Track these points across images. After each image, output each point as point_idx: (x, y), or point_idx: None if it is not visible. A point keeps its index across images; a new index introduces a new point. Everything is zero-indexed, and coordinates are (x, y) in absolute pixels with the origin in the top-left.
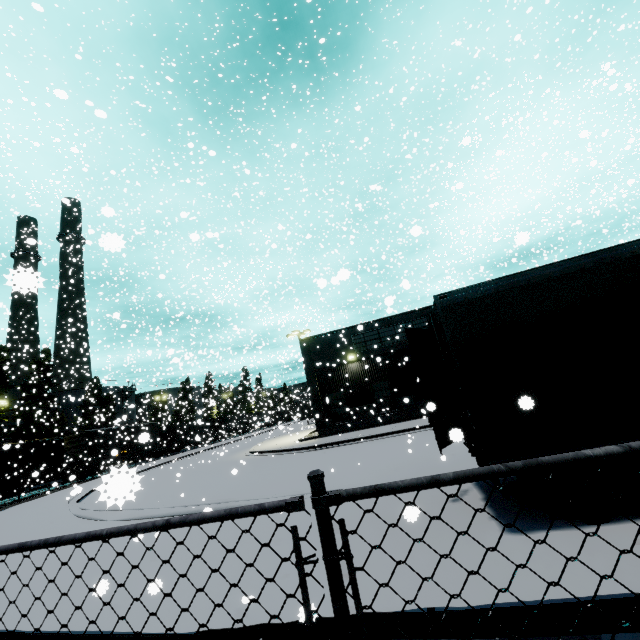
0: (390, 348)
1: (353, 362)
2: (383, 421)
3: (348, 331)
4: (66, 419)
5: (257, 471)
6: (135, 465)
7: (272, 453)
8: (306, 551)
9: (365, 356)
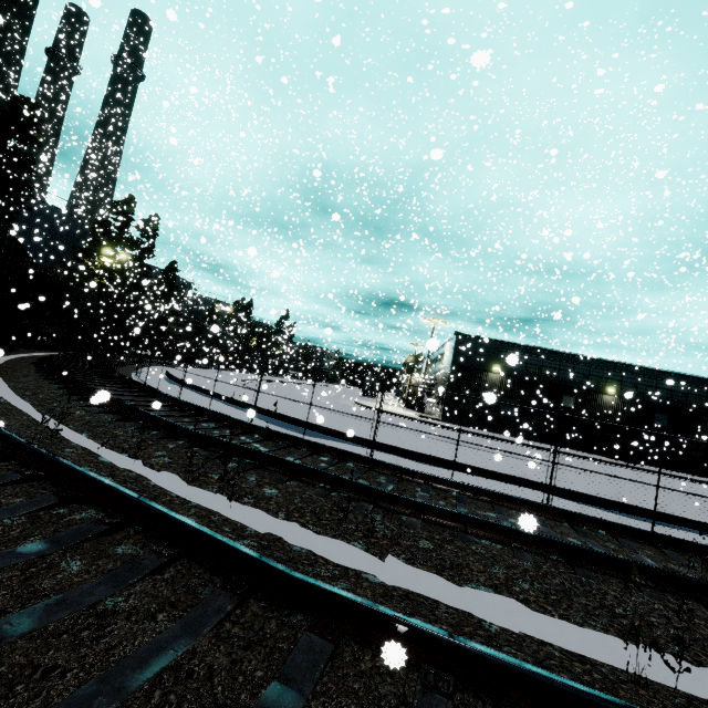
0: (532, 375)
1: (495, 373)
2: (500, 430)
3: (502, 345)
4: (146, 293)
5: (438, 432)
6: (216, 368)
7: (406, 418)
8: (686, 508)
9: (508, 373)
